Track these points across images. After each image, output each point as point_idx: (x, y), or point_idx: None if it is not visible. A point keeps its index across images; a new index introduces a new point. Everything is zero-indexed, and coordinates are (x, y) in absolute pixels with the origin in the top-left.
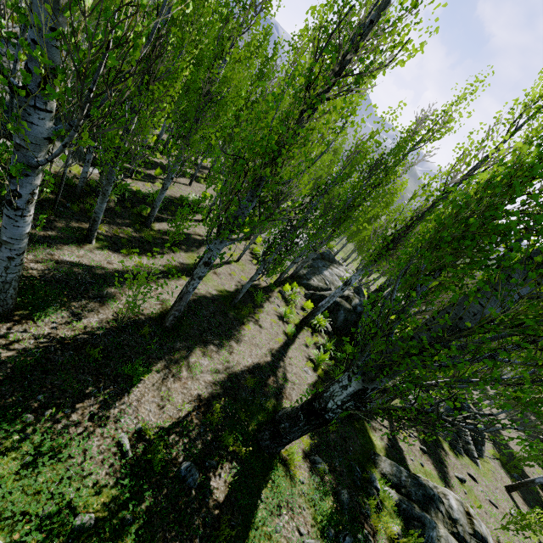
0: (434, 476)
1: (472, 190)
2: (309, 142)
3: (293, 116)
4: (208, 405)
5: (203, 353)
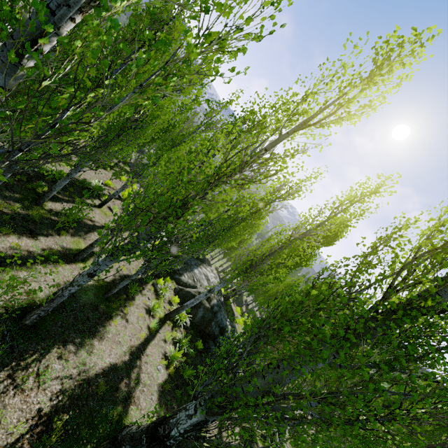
0: None
1: (306, 243)
2: (207, 207)
3: (200, 193)
4: (47, 423)
5: (59, 355)
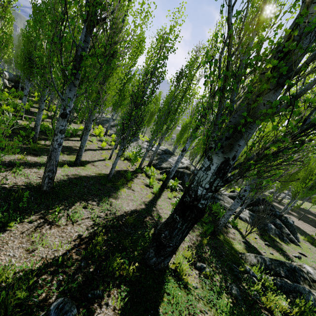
0: (283, 259)
1: None
2: None
3: None
4: (89, 242)
5: (83, 206)
